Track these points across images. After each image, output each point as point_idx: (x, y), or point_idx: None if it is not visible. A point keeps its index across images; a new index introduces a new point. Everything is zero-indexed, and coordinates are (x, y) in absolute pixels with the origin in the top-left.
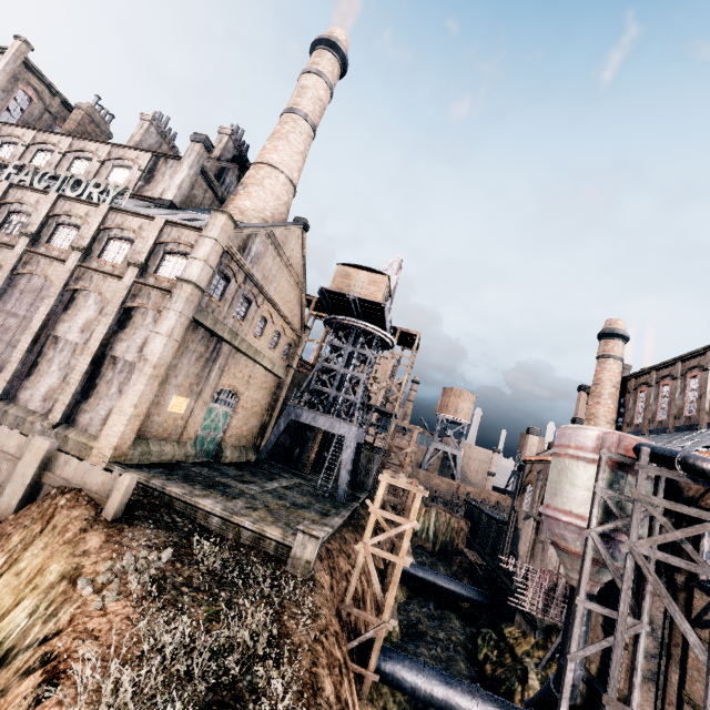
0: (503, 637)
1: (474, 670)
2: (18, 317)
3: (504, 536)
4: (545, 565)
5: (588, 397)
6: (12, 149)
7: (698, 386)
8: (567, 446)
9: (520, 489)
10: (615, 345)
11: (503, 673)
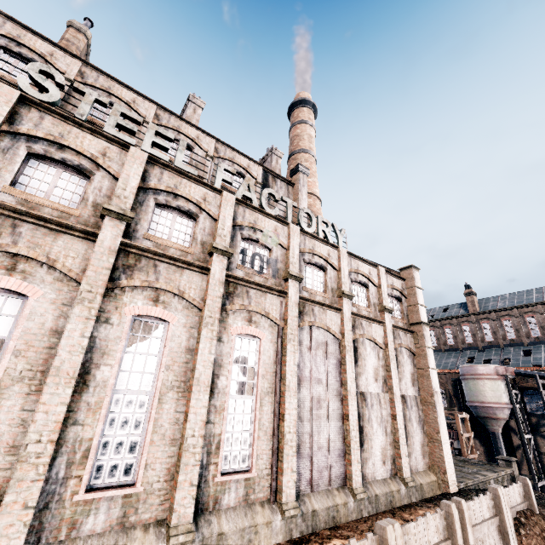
0: None
1: None
2: (322, 383)
3: None
4: None
5: None
6: (22, 66)
7: (452, 332)
8: (482, 374)
9: None
10: None
11: None
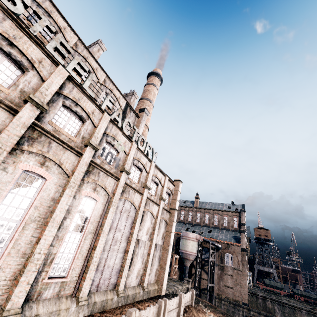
0: None
1: None
2: (121, 231)
3: None
4: None
5: None
6: None
7: (184, 214)
8: (190, 237)
9: None
10: None
11: None
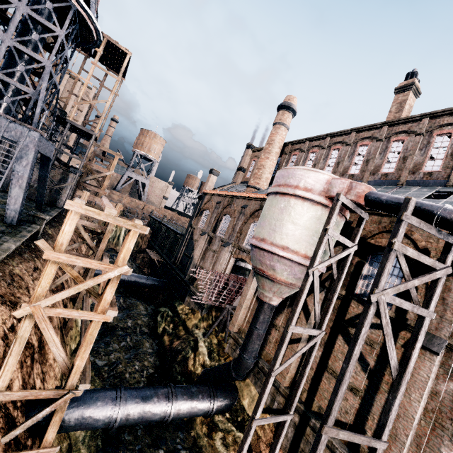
0: (177, 314)
1: (155, 344)
2: None
3: (180, 243)
4: (217, 268)
5: (253, 154)
6: None
7: (338, 156)
8: (295, 187)
9: (199, 213)
10: (288, 117)
11: (179, 346)
